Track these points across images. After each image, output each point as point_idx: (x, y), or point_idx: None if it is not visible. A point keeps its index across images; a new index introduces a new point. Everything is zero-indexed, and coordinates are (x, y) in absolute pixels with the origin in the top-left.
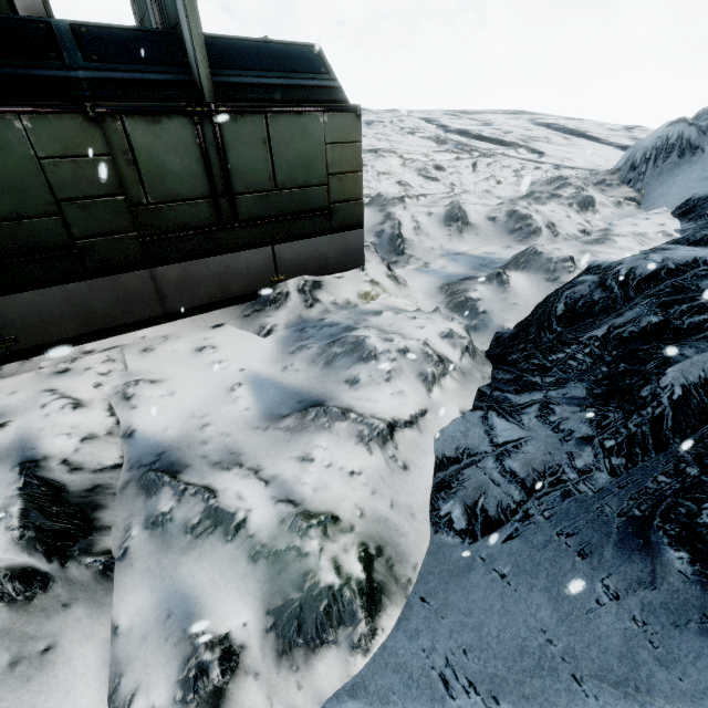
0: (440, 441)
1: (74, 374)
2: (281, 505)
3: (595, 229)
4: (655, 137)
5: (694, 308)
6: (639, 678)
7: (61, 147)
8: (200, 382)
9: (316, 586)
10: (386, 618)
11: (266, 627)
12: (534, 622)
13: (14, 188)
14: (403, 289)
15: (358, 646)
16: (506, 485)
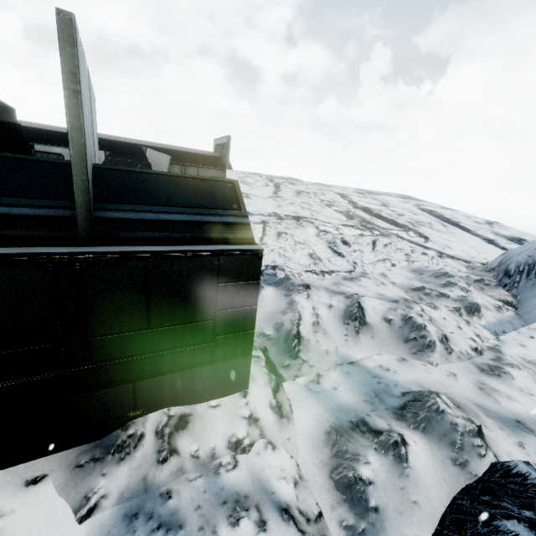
0: None
1: None
2: None
3: (485, 345)
4: (526, 255)
5: None
6: None
7: None
8: None
9: None
10: None
11: None
12: None
13: None
14: (285, 427)
15: None
16: None
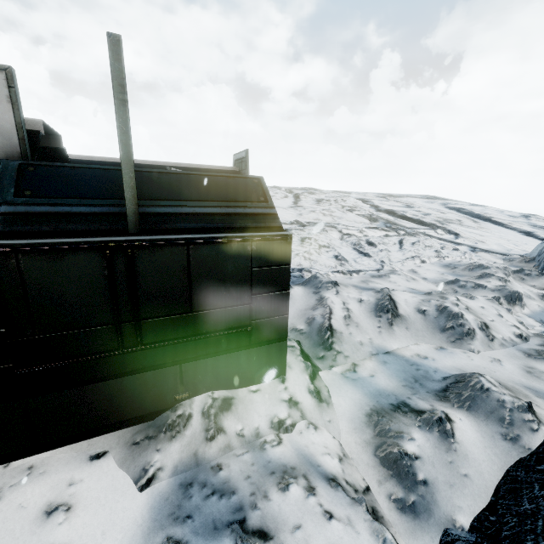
0: None
1: None
2: None
3: (531, 332)
4: None
5: None
6: None
7: None
8: None
9: None
10: None
11: None
12: None
13: None
14: (325, 410)
15: None
16: None
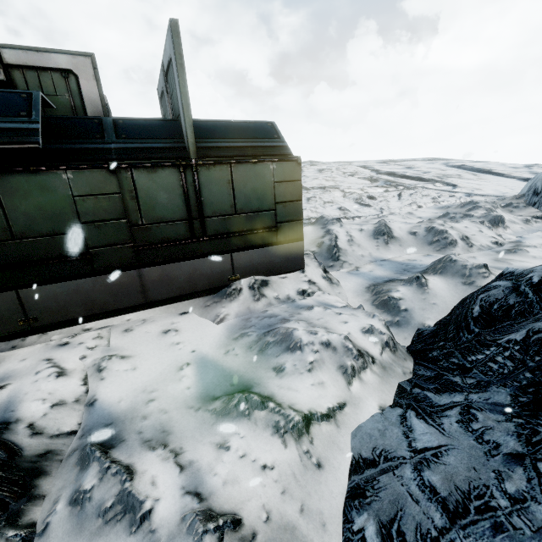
0: (357, 439)
1: (70, 347)
2: (187, 497)
3: (507, 241)
4: None
5: None
6: None
7: (89, 189)
8: (159, 359)
9: None
10: None
11: None
12: None
13: (55, 215)
14: (335, 288)
15: None
16: (425, 502)
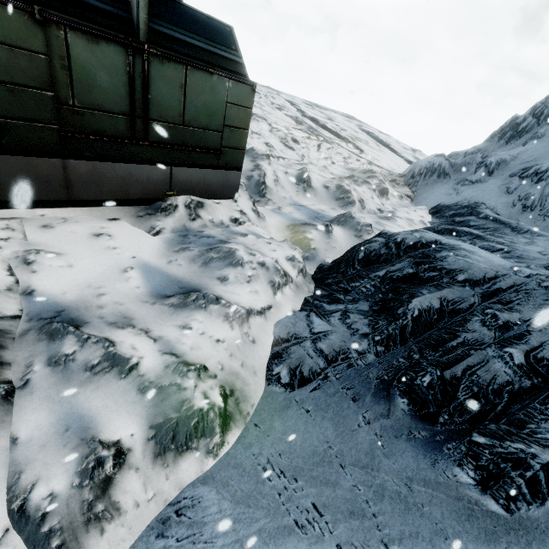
0: (278, 328)
1: None
2: (166, 356)
3: (386, 210)
4: (427, 161)
5: (431, 267)
6: (374, 464)
7: (1, 34)
8: (97, 261)
9: (191, 409)
10: (231, 436)
11: (148, 437)
12: (323, 437)
13: None
14: (262, 222)
15: (212, 452)
16: (316, 357)
